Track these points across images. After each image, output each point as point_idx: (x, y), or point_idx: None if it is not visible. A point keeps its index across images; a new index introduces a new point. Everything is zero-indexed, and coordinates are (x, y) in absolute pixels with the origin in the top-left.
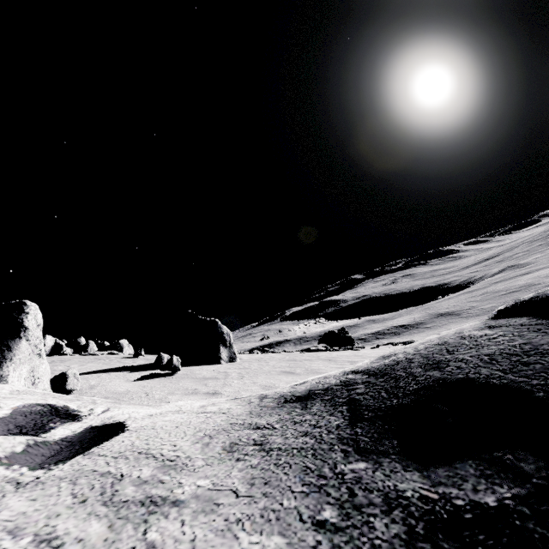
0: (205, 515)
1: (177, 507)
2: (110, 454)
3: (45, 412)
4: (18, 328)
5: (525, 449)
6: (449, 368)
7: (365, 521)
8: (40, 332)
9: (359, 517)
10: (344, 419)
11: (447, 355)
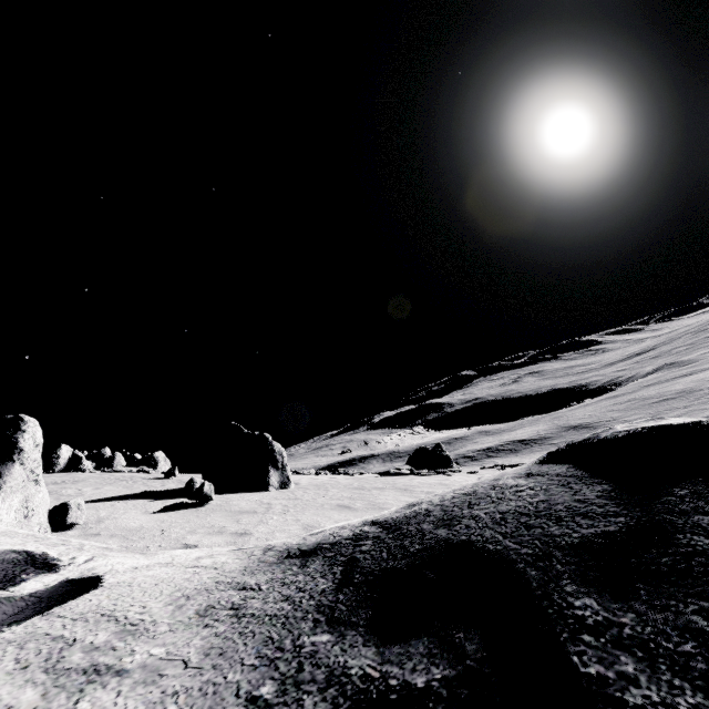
0: (144, 686)
1: (120, 677)
2: (70, 615)
3: (20, 560)
4: (12, 449)
5: (478, 628)
6: (458, 526)
7: (298, 699)
8: (39, 453)
9: (294, 694)
10: (333, 583)
11: (465, 509)
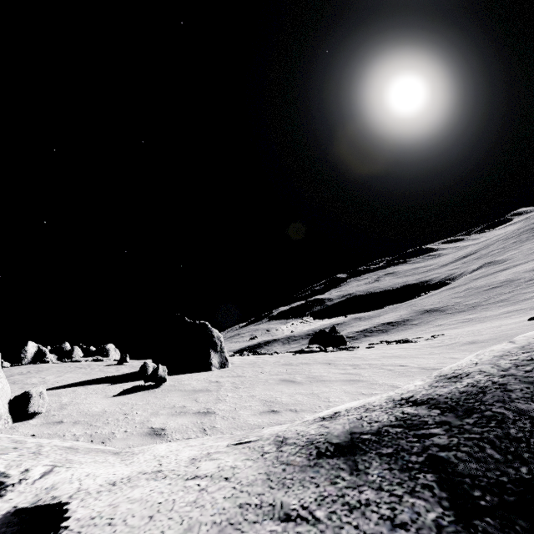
0: None
1: None
2: None
3: None
4: None
5: None
6: None
7: None
8: None
9: None
10: (442, 508)
11: None
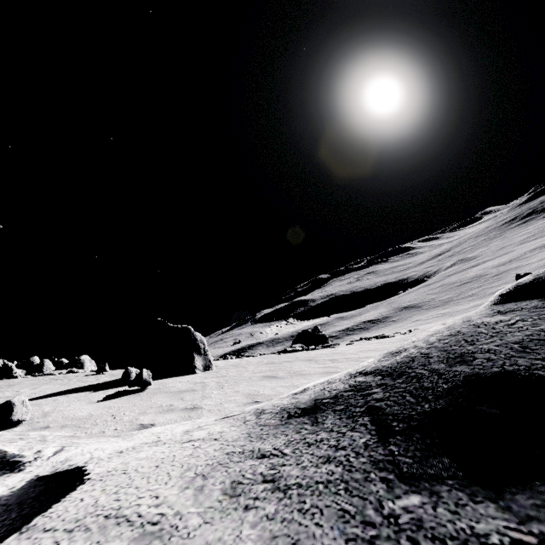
0: None
1: None
2: (61, 525)
3: None
4: None
5: None
6: (477, 361)
7: None
8: None
9: None
10: (371, 435)
11: (468, 346)
